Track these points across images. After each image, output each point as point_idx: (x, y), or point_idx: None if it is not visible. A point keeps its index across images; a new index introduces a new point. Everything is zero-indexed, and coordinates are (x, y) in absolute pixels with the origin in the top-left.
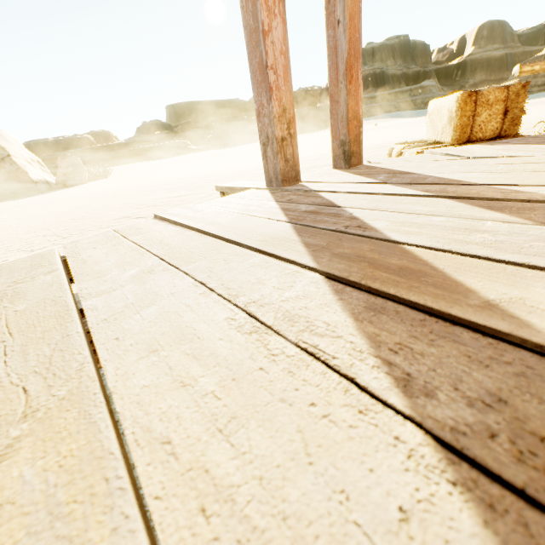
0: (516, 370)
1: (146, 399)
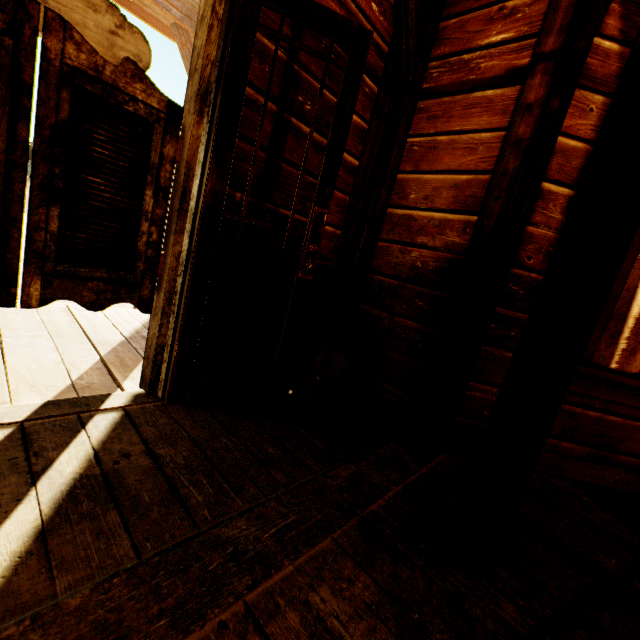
0: (105, 382)
1: (16, 365)
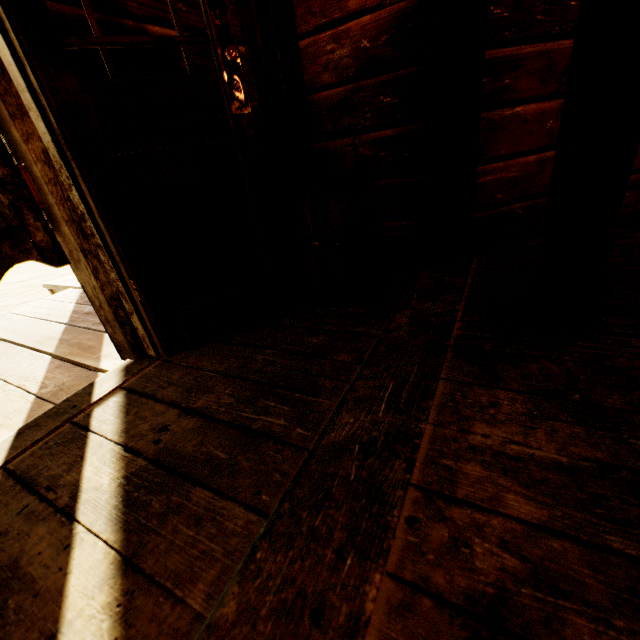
0: (78, 375)
1: None
